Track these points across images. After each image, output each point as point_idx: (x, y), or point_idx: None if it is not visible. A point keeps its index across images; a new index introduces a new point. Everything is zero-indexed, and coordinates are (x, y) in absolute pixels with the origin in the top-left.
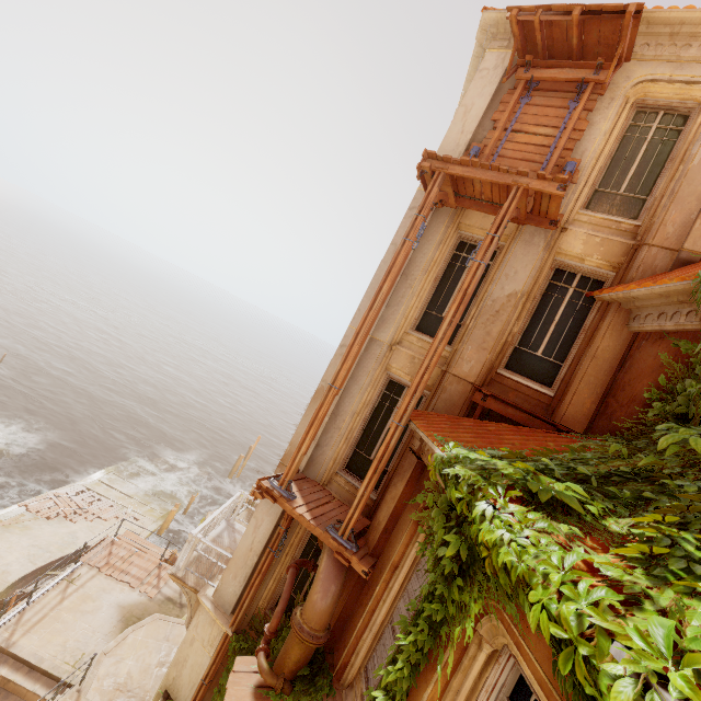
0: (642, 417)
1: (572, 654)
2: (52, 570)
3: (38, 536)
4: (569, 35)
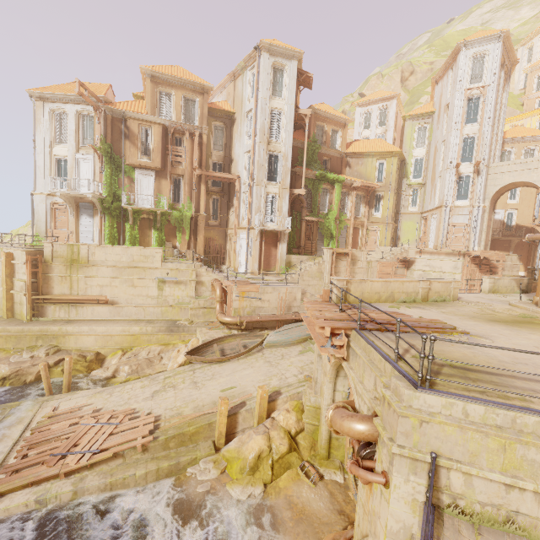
0: (298, 161)
1: (339, 179)
2: (214, 361)
3: (181, 399)
4: (304, 79)
